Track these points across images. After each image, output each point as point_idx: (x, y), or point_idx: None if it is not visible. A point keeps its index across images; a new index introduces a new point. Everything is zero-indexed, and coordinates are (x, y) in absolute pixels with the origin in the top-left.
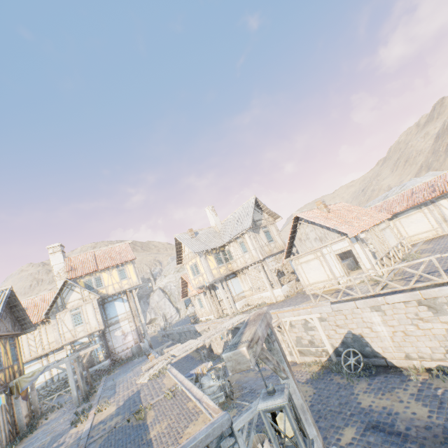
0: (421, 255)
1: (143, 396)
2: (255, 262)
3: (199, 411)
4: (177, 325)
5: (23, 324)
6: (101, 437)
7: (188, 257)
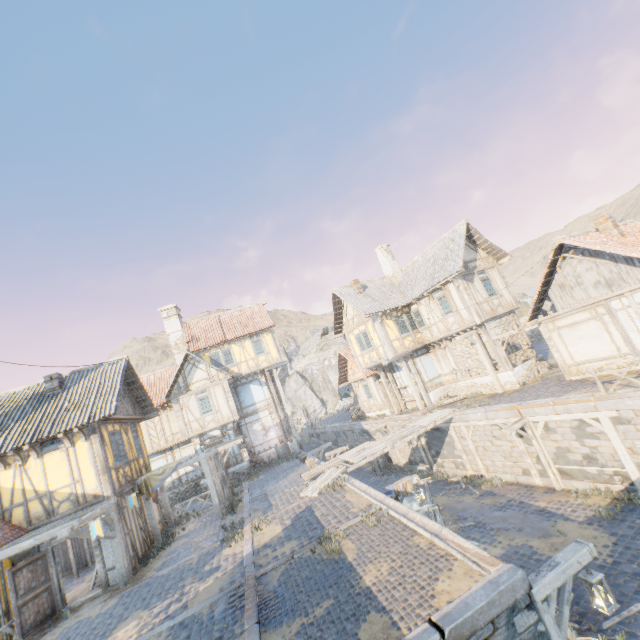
0: None
1: (321, 516)
2: (466, 329)
3: (447, 555)
4: (329, 421)
5: (143, 407)
6: (276, 570)
7: (353, 322)
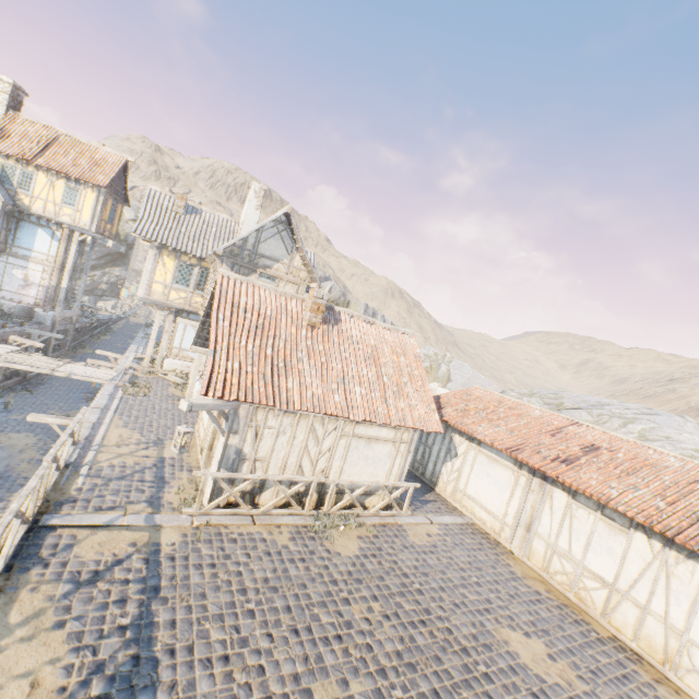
0: (347, 540)
1: None
2: None
3: None
4: None
5: None
6: None
7: None
